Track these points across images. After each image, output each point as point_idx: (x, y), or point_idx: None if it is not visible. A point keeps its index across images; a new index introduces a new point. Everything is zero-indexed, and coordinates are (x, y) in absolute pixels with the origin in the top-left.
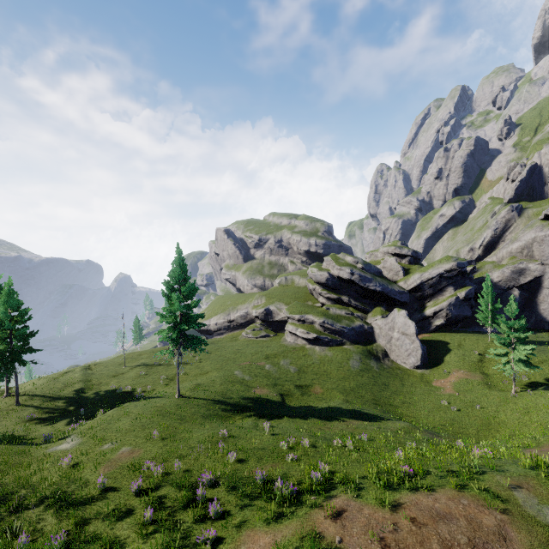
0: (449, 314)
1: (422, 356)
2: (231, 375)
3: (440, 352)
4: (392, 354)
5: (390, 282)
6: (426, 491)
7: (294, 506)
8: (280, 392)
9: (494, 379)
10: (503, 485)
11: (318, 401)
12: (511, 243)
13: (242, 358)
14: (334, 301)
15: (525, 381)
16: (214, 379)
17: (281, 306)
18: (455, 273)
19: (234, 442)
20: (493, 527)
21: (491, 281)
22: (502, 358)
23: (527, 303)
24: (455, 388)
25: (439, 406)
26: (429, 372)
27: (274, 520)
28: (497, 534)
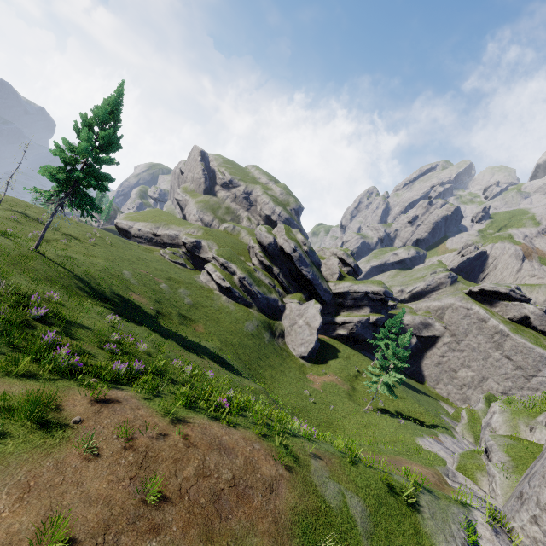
0: (355, 329)
1: (312, 350)
2: (117, 270)
3: (328, 355)
4: (288, 337)
5: (323, 277)
6: (225, 423)
7: (61, 377)
8: (159, 309)
9: (358, 394)
10: (306, 450)
11: (193, 335)
12: (433, 300)
13: (143, 266)
14: (265, 267)
15: (380, 406)
16: (94, 263)
17: (214, 247)
18: (378, 297)
19: (59, 309)
20: (268, 477)
21: (402, 322)
22: (374, 377)
23: (416, 353)
24: (323, 386)
25: (301, 393)
26: (310, 366)
27: (17, 375)
28: (267, 484)
